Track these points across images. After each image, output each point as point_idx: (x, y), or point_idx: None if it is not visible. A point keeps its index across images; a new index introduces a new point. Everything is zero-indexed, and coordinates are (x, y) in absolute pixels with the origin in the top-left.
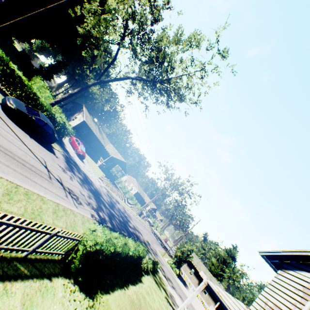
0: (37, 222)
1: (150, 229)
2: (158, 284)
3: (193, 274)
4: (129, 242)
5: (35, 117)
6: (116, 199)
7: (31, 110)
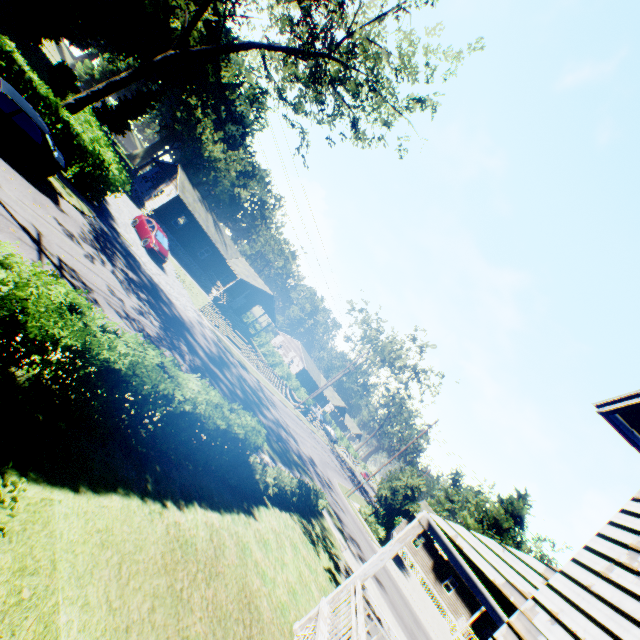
0: None
1: (329, 445)
2: (313, 538)
3: (422, 547)
4: (184, 378)
5: None
6: (242, 362)
7: None
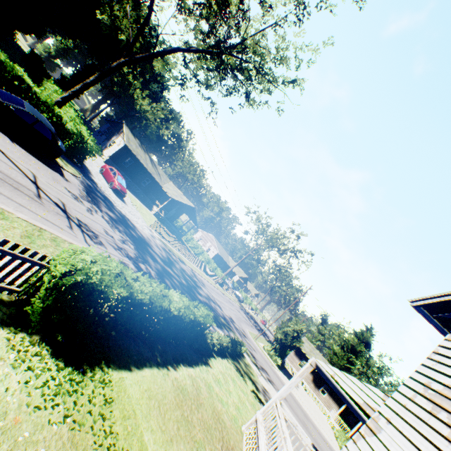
0: None
1: (239, 305)
2: (242, 372)
3: None
4: (171, 295)
5: (14, 107)
6: (180, 258)
7: (9, 96)
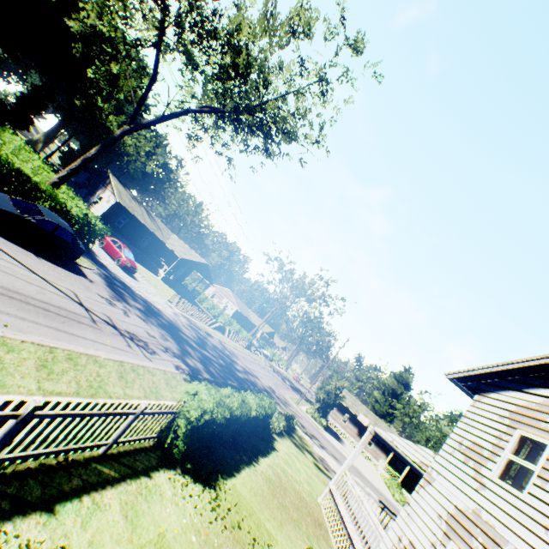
0: (113, 402)
1: (270, 366)
2: (299, 446)
3: (349, 421)
4: (247, 398)
5: (35, 218)
6: (206, 330)
7: (24, 205)
